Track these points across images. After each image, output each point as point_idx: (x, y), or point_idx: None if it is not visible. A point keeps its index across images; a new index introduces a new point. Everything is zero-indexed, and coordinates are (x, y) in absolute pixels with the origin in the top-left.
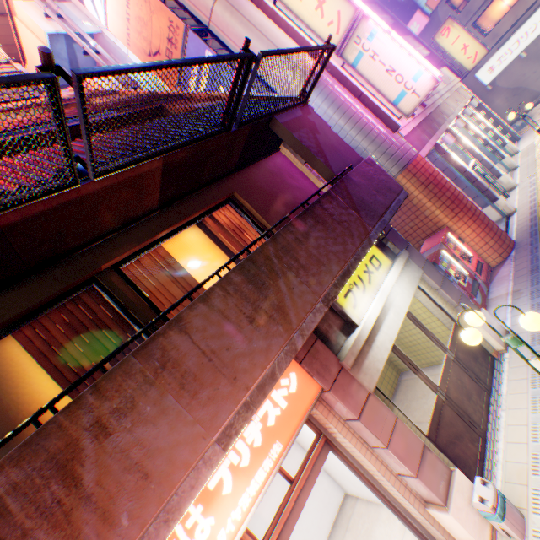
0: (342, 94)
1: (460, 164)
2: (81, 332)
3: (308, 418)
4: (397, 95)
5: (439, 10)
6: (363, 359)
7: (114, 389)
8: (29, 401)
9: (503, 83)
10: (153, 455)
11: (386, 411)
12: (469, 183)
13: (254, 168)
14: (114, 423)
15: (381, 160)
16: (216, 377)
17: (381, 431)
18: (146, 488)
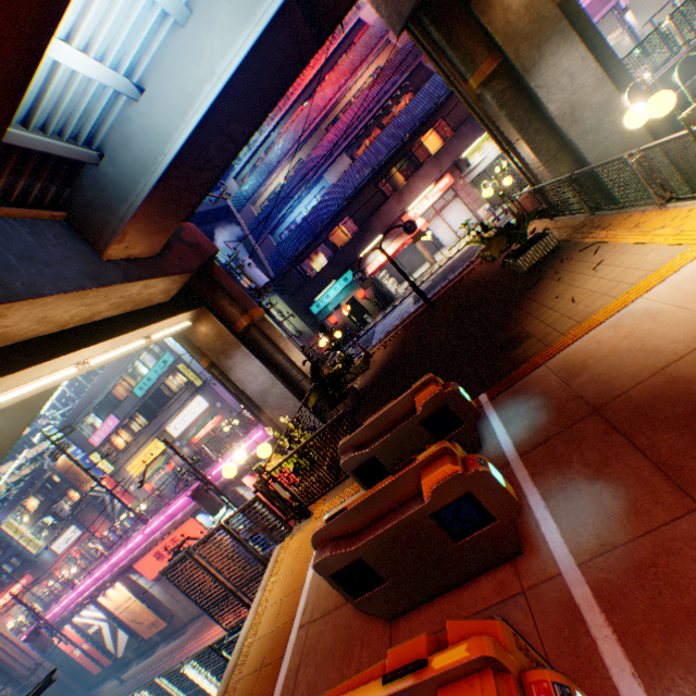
0: None
1: (628, 26)
2: (404, 168)
3: (453, 190)
4: None
5: None
6: (468, 176)
7: (413, 179)
8: (397, 182)
9: None
10: (418, 188)
11: (470, 189)
12: (633, 42)
13: (452, 99)
14: (413, 184)
15: None
16: (426, 178)
17: (467, 193)
18: (417, 191)
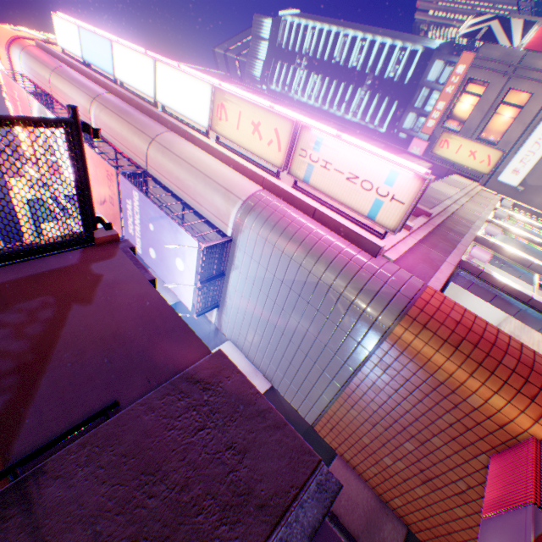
0: (287, 213)
1: (515, 289)
2: None
3: None
4: (371, 205)
5: (435, 133)
6: None
7: None
8: None
9: (536, 182)
10: None
11: None
12: None
13: None
14: None
15: (359, 301)
16: None
17: None
18: None
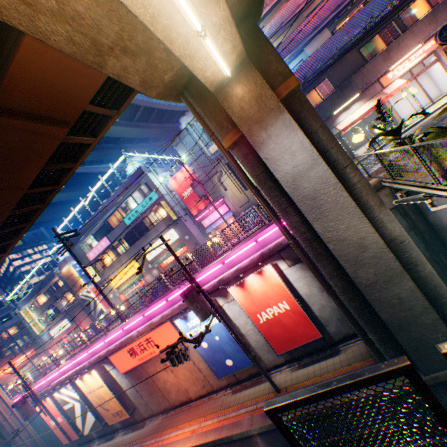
0: None
1: None
2: (387, 34)
3: (434, 54)
4: None
5: None
6: None
7: (403, 36)
8: (376, 49)
9: None
10: (407, 45)
11: None
12: None
13: None
14: (403, 41)
15: None
16: (418, 35)
17: None
18: (405, 48)
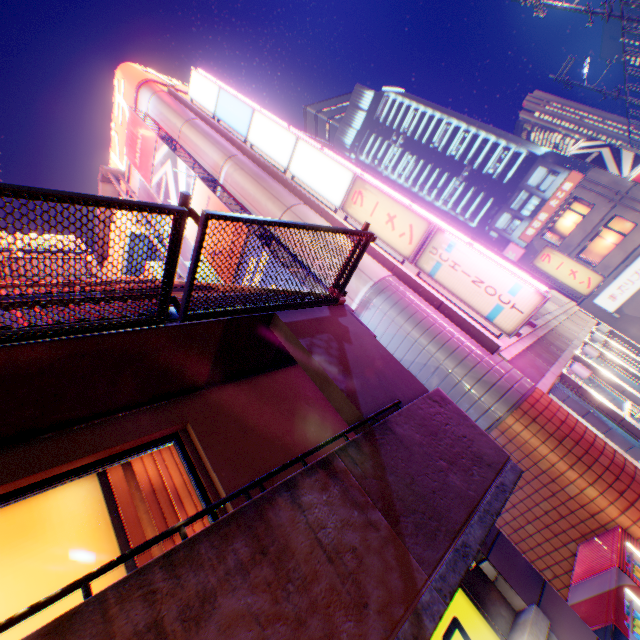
0: (415, 301)
1: (609, 407)
2: None
3: None
4: (491, 308)
5: (534, 243)
6: None
7: None
8: None
9: (633, 312)
10: None
11: None
12: (634, 439)
13: (248, 383)
14: None
15: (476, 389)
16: None
17: None
18: None
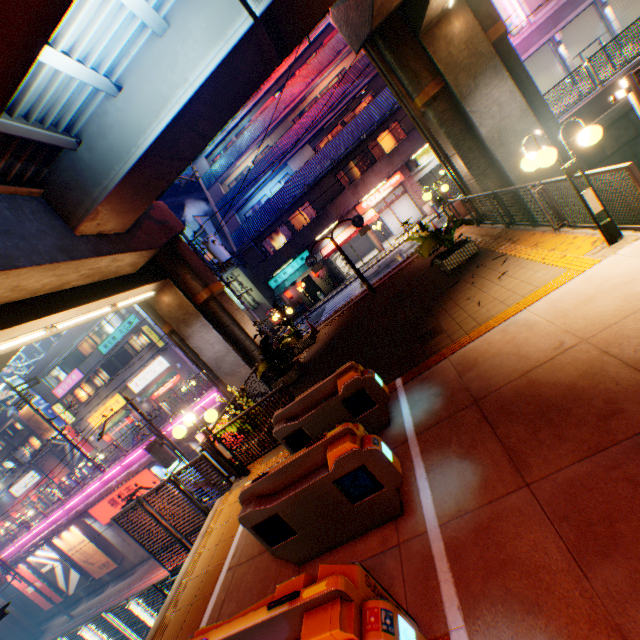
0: None
1: (561, 57)
2: (360, 163)
3: (402, 186)
4: (508, 25)
5: None
6: (416, 175)
7: (367, 174)
8: (353, 175)
9: None
10: (371, 182)
11: (418, 187)
12: (564, 71)
13: None
14: (367, 178)
15: None
16: (380, 174)
17: (414, 191)
18: (370, 185)
